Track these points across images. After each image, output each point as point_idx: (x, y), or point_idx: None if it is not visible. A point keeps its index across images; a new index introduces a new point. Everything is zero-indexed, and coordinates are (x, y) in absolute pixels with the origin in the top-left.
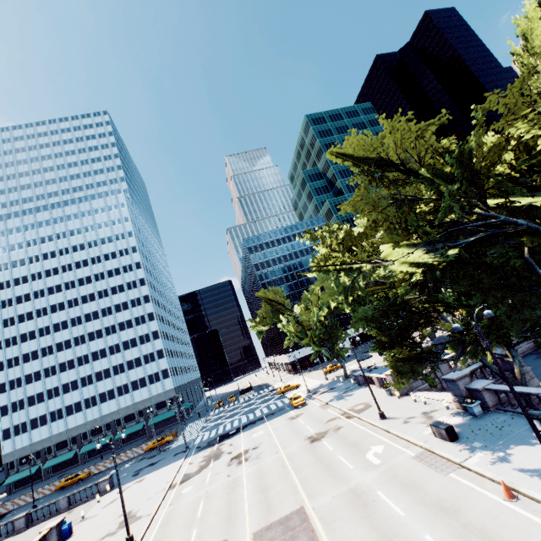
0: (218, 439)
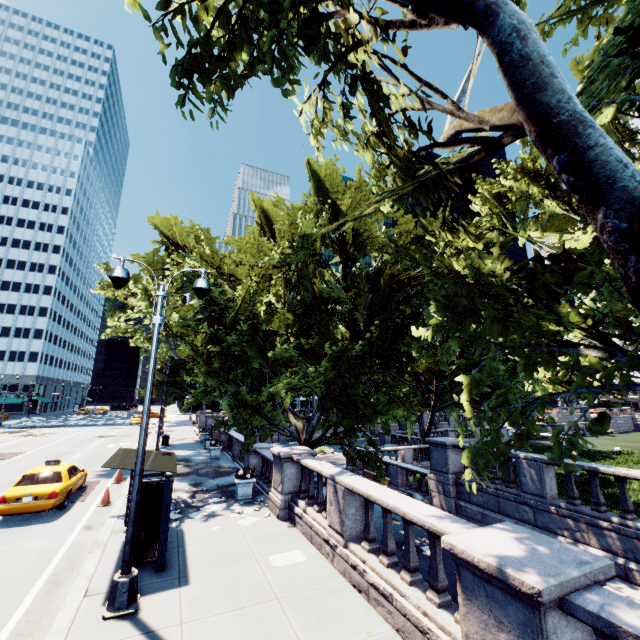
0: (36, 427)
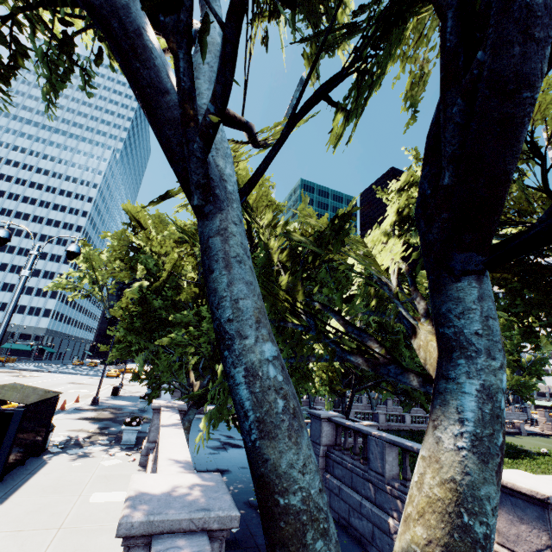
0: (31, 370)
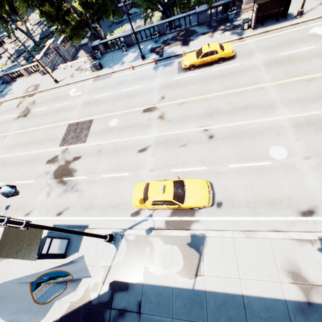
0: None
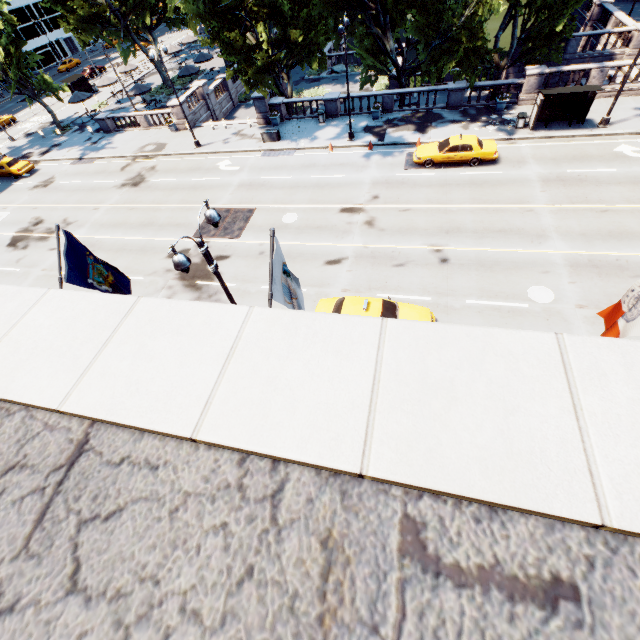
0: None
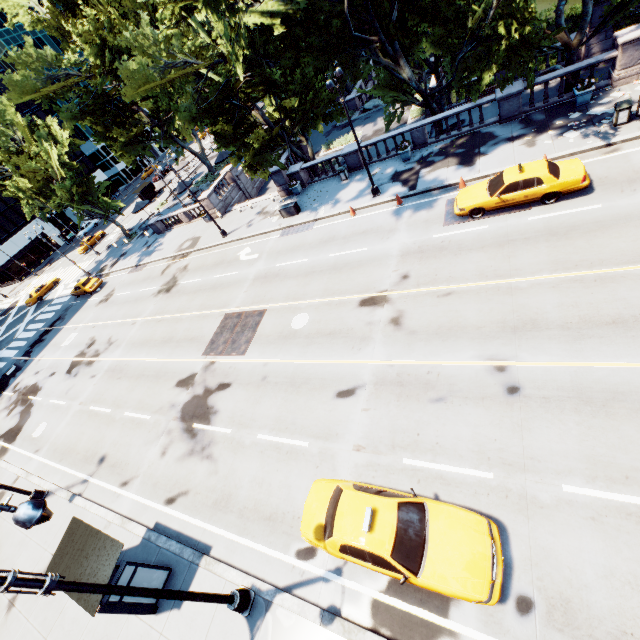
0: None
